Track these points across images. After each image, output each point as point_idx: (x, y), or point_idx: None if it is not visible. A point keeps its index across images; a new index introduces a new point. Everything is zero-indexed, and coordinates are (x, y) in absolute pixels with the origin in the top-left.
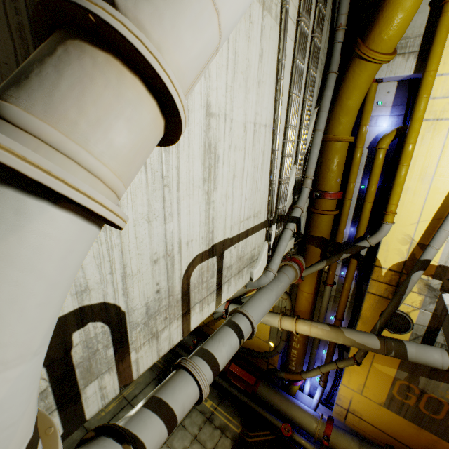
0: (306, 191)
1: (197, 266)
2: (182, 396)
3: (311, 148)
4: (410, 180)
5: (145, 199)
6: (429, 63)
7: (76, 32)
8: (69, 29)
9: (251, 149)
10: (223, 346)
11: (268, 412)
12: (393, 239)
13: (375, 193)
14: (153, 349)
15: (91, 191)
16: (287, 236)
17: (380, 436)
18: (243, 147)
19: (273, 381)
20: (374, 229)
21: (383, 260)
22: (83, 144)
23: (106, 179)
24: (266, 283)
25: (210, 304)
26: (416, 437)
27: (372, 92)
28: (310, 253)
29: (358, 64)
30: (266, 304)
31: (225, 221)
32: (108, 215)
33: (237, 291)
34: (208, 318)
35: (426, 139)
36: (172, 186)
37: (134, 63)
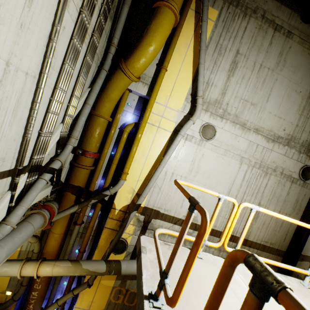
0: (70, 148)
1: None
2: None
3: (80, 115)
4: (137, 154)
5: None
6: (153, 93)
7: None
8: None
9: None
10: None
11: None
12: (124, 190)
13: (119, 159)
14: None
15: None
16: (40, 185)
17: None
18: None
19: None
20: (115, 182)
21: (117, 204)
22: None
23: None
24: None
25: None
26: None
27: (126, 95)
28: (66, 199)
29: (120, 73)
30: None
31: None
32: None
33: None
34: None
35: (147, 133)
36: None
37: None
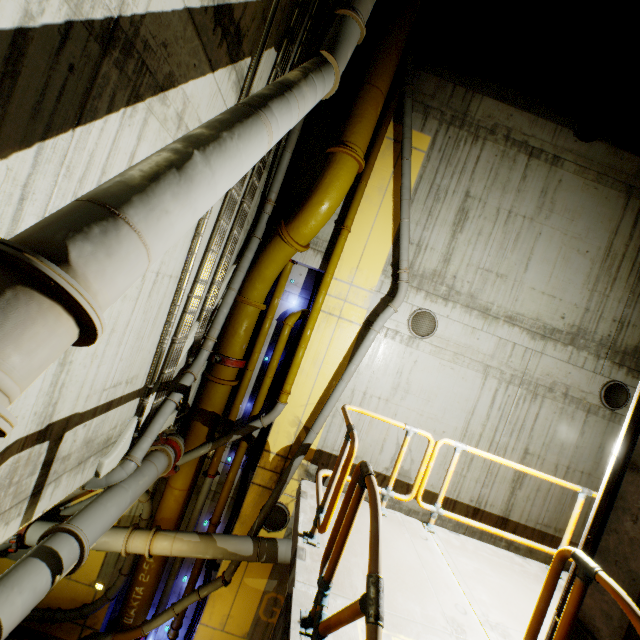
0: (206, 355)
1: (11, 457)
2: None
3: (221, 306)
4: (306, 362)
5: None
6: (329, 267)
7: (28, 279)
8: (20, 273)
9: (146, 300)
10: (19, 594)
11: None
12: (285, 420)
13: (277, 368)
14: None
15: (9, 414)
16: (169, 410)
17: None
18: (136, 297)
19: None
20: (270, 407)
21: (273, 443)
22: (10, 372)
23: (13, 395)
24: (121, 478)
25: (12, 523)
26: None
27: (288, 269)
28: (195, 432)
29: (280, 242)
30: (114, 511)
31: (81, 388)
32: (9, 429)
33: None
34: None
35: (321, 328)
36: None
37: (74, 309)
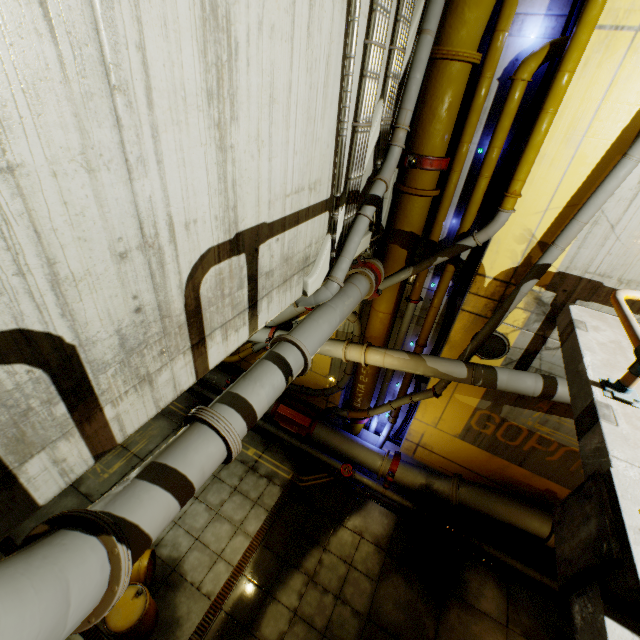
0: (396, 153)
1: (211, 268)
2: (200, 457)
3: (412, 69)
4: (550, 141)
5: (69, 114)
6: None
7: None
8: None
9: (305, 43)
10: (261, 388)
11: (326, 455)
12: (508, 236)
13: (496, 164)
14: (145, 399)
15: None
16: (362, 227)
17: (450, 466)
18: (289, 35)
19: (333, 421)
20: (485, 221)
21: (489, 266)
22: None
23: None
24: (327, 298)
25: (240, 331)
26: (487, 464)
27: None
28: (392, 257)
29: None
30: (326, 328)
31: (258, 191)
32: None
33: (286, 313)
34: (246, 351)
35: (590, 67)
36: (133, 93)
37: None
